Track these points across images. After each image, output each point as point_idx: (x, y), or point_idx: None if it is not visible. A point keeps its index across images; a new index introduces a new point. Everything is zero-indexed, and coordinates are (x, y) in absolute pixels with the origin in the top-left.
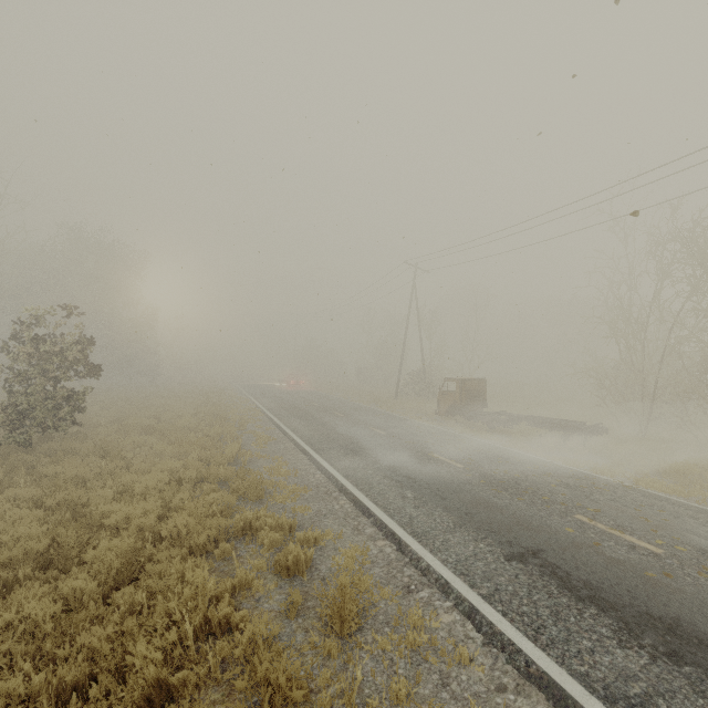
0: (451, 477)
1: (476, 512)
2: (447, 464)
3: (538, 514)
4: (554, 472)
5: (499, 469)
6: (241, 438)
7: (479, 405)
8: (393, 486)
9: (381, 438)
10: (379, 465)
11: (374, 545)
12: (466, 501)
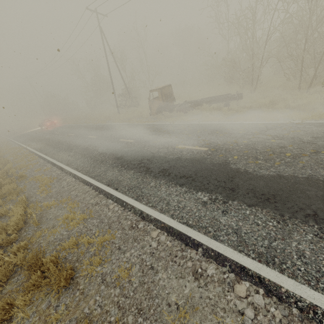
0: (212, 162)
1: (272, 195)
2: (196, 151)
3: (309, 174)
4: (256, 130)
5: (229, 141)
6: (25, 190)
7: (172, 102)
8: (182, 193)
9: (134, 146)
10: (153, 173)
11: (239, 300)
12: (250, 184)
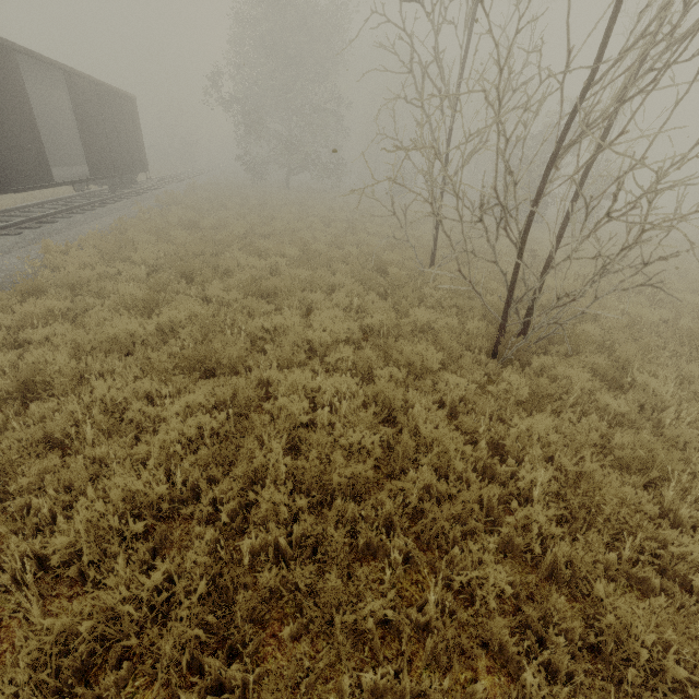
0: None
1: None
2: None
3: None
4: None
5: None
6: None
7: None
8: None
9: None
10: None
11: None
12: None
